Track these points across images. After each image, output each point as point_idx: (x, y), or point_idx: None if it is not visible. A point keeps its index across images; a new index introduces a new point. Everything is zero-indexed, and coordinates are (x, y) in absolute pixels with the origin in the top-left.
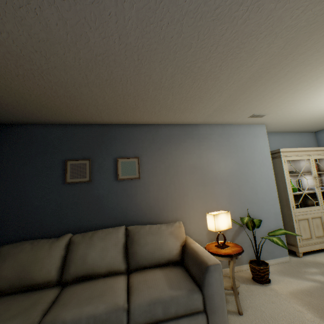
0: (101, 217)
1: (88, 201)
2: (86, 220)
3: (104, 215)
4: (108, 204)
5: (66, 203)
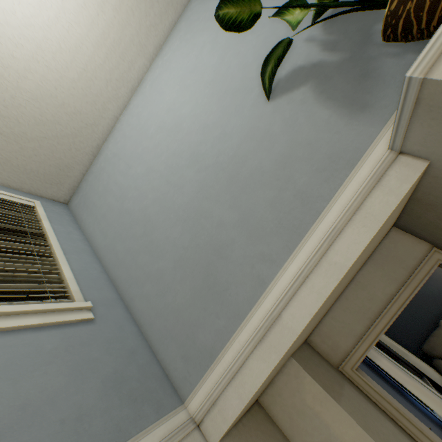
0: (440, 302)
1: (421, 300)
2: (435, 310)
3: (439, 300)
4: (432, 293)
5: (413, 311)
